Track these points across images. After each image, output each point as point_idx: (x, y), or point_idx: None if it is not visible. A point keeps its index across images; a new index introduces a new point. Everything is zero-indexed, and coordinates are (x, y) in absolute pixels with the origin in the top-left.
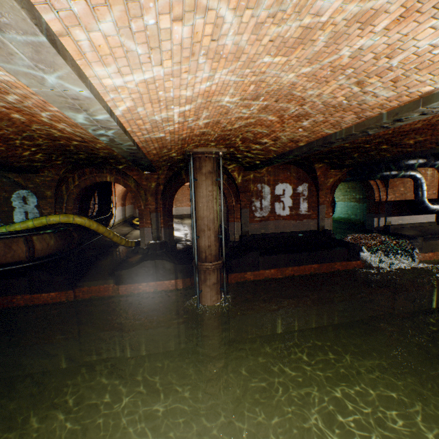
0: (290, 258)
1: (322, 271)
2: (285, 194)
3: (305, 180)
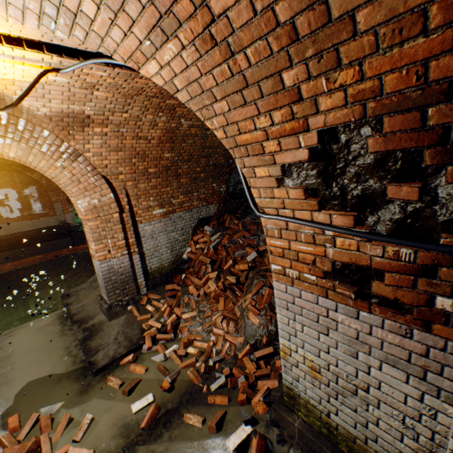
0: (6, 256)
1: (51, 259)
2: (10, 198)
3: (32, 183)
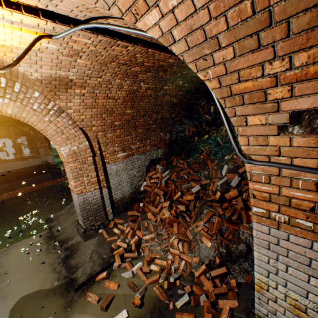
0: (4, 188)
1: (36, 189)
2: (7, 145)
3: (23, 134)
